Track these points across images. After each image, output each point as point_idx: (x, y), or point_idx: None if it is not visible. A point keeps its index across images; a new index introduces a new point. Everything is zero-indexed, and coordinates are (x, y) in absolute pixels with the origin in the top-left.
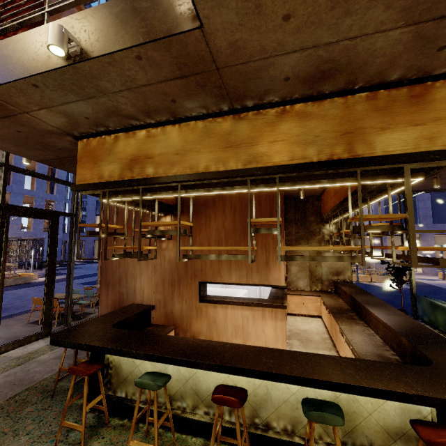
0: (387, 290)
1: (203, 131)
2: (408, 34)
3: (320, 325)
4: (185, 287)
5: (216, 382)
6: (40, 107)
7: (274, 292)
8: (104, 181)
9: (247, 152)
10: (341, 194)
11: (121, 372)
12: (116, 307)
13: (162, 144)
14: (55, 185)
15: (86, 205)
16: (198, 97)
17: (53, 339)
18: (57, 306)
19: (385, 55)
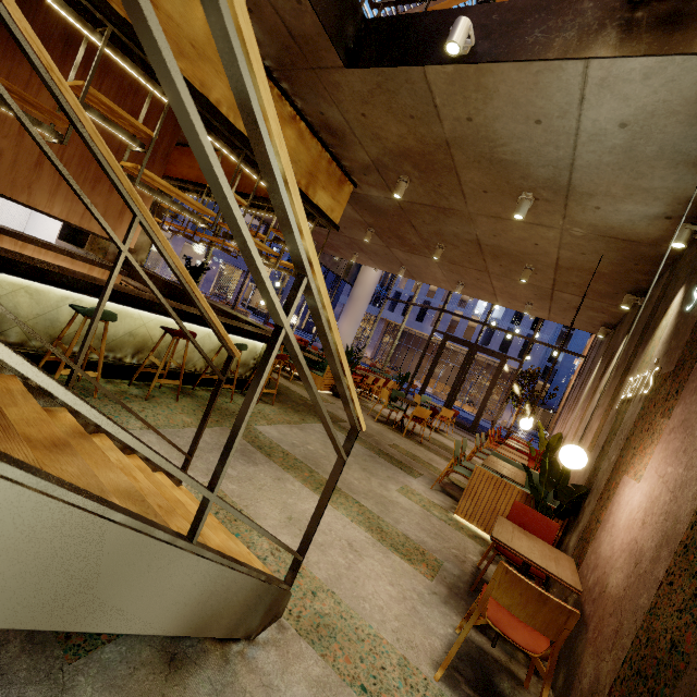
0: None
1: None
2: (368, 163)
3: None
4: None
5: (129, 328)
6: None
7: (78, 248)
8: None
9: None
10: None
11: None
12: None
13: (179, 5)
14: None
15: None
16: (271, 41)
17: None
18: None
19: (356, 157)
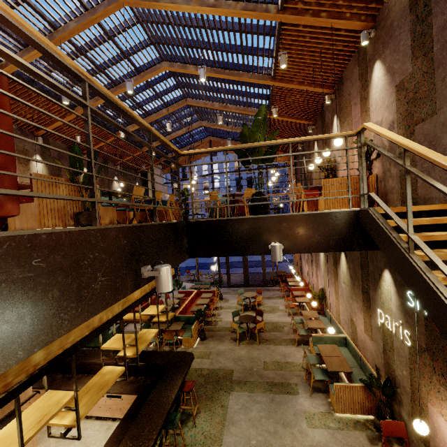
0: None
1: None
2: None
3: None
4: None
5: None
6: None
7: None
8: None
9: None
10: None
11: None
12: None
13: None
14: None
15: None
16: None
17: None
18: None
19: None
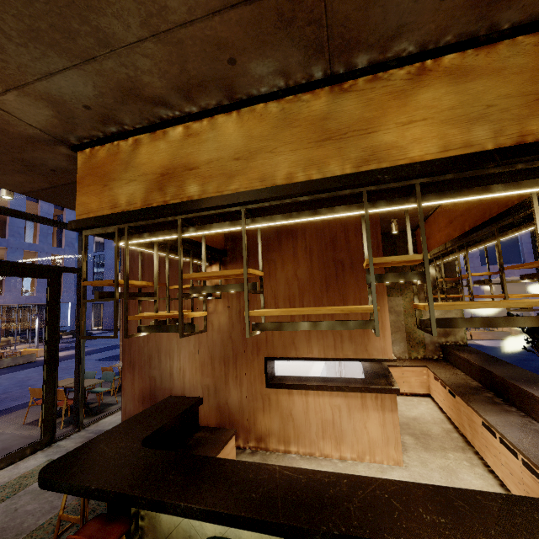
0: (496, 350)
1: (279, 118)
2: None
3: (433, 409)
4: (243, 366)
5: None
6: (4, 87)
7: (369, 366)
8: (119, 212)
9: (360, 146)
10: (466, 221)
11: (159, 525)
12: (145, 398)
13: (211, 145)
14: (63, 236)
15: (104, 259)
16: (276, 49)
17: (42, 477)
18: (64, 399)
19: None
